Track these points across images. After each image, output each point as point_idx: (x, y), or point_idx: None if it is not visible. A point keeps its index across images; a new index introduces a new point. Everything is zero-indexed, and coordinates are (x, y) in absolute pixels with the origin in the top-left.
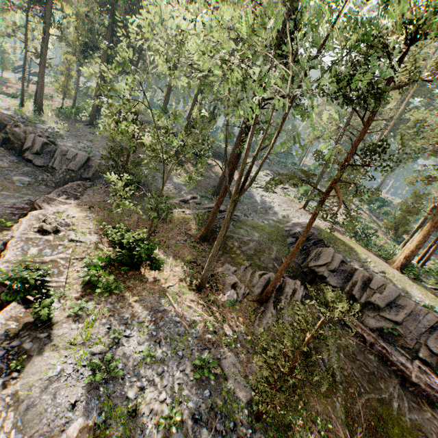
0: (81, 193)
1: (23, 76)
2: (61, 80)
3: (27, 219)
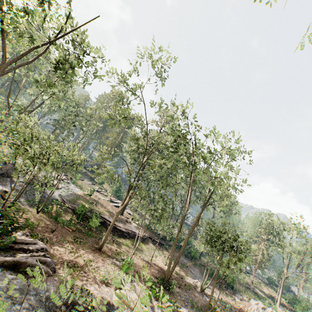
0: None
1: None
2: None
3: None
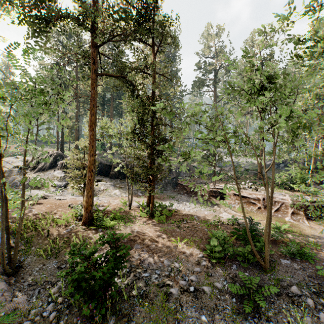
0: (197, 182)
1: (58, 134)
2: (67, 132)
3: (241, 190)
